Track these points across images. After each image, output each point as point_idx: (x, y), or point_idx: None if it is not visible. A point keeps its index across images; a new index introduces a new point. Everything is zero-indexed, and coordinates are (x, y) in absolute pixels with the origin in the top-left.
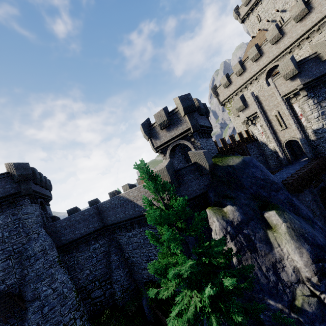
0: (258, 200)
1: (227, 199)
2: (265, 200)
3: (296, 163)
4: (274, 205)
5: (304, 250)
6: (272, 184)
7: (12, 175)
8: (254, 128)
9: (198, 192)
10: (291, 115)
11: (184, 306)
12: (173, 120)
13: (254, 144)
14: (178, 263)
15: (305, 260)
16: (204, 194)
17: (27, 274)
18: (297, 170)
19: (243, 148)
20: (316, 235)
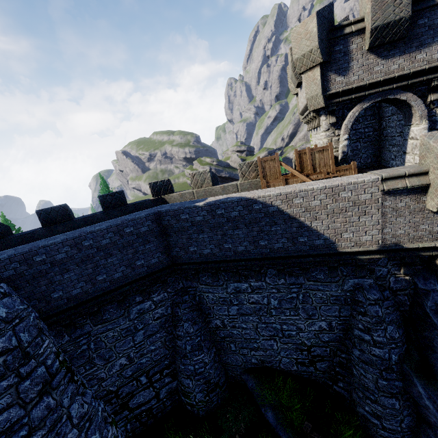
0: None
1: None
2: None
3: None
4: None
5: None
6: None
7: None
8: None
9: None
10: None
11: None
12: (414, 28)
13: None
14: None
15: None
16: None
17: None
18: None
19: None
20: None
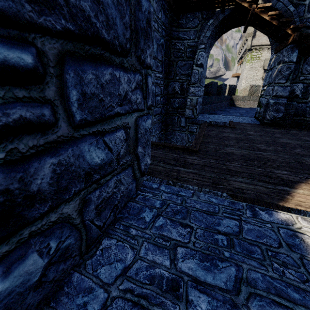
0: None
1: None
2: None
3: None
4: None
5: None
6: None
7: None
8: None
9: None
10: None
11: None
12: None
13: None
14: None
15: None
16: None
17: None
18: None
19: None
20: None
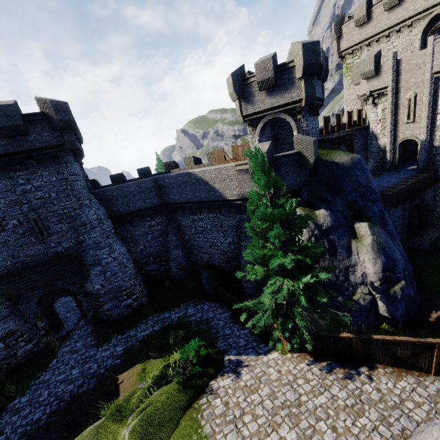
0: (353, 209)
1: (323, 202)
2: (360, 210)
3: (401, 171)
4: (368, 217)
5: (379, 261)
6: (372, 194)
7: (50, 118)
8: (372, 110)
9: (291, 188)
10: (428, 106)
11: (277, 288)
12: (281, 80)
13: (362, 133)
14: (272, 256)
15: (377, 268)
16: (296, 192)
17: (84, 241)
18: (400, 180)
19: (353, 140)
20: (395, 250)
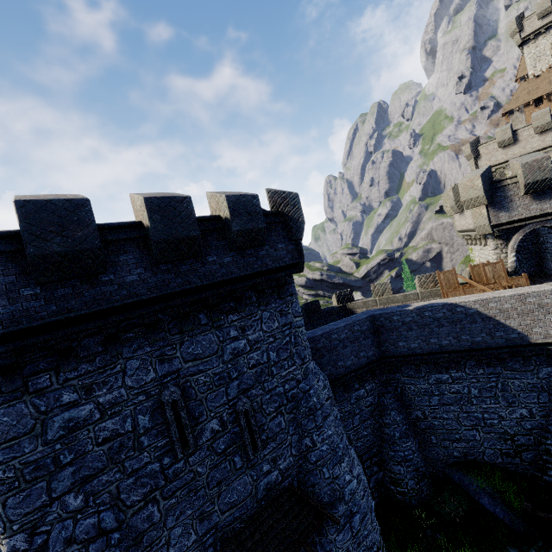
0: None
1: None
2: None
3: None
4: None
5: None
6: None
7: (288, 221)
8: None
9: None
10: None
11: None
12: None
13: None
14: None
15: None
16: None
17: (312, 448)
18: None
19: None
20: None
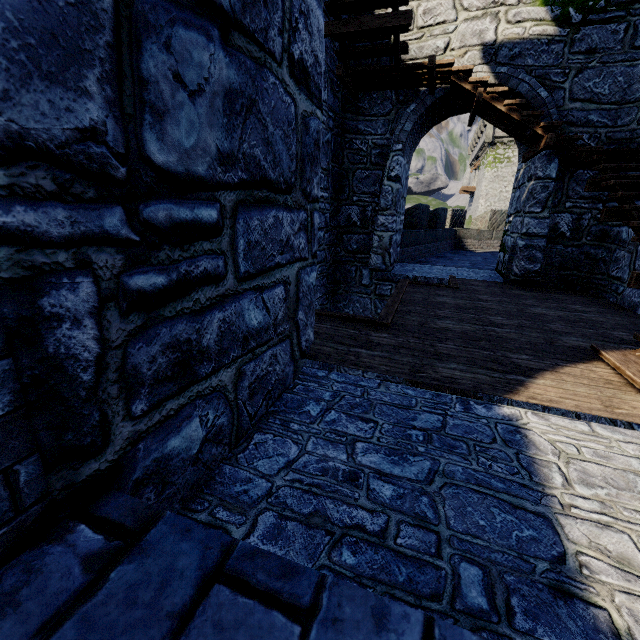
0: None
1: None
2: None
3: None
4: None
5: None
6: None
7: None
8: None
9: None
10: None
11: None
12: None
13: None
14: None
15: None
16: None
17: None
18: None
19: None
20: None
